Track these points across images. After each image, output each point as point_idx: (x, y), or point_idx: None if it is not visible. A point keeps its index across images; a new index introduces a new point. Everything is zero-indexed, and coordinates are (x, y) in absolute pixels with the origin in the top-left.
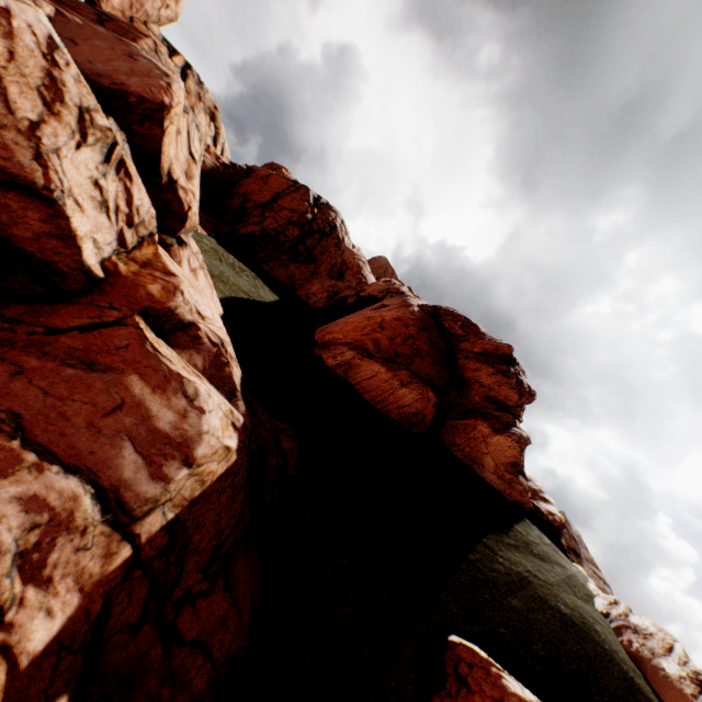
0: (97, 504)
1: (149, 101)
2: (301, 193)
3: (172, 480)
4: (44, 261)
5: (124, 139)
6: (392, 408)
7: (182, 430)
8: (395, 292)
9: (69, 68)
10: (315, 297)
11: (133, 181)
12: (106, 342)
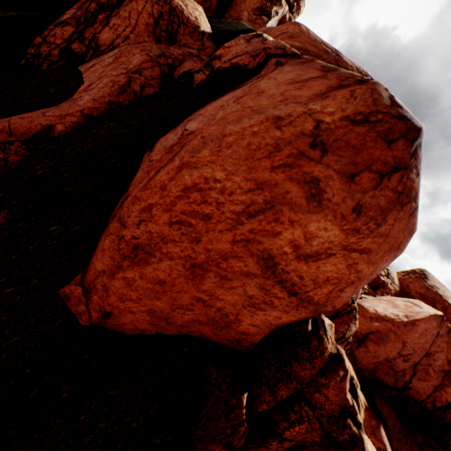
0: None
1: None
2: None
3: None
4: None
5: None
6: None
7: None
8: None
9: None
10: None
11: None
12: None
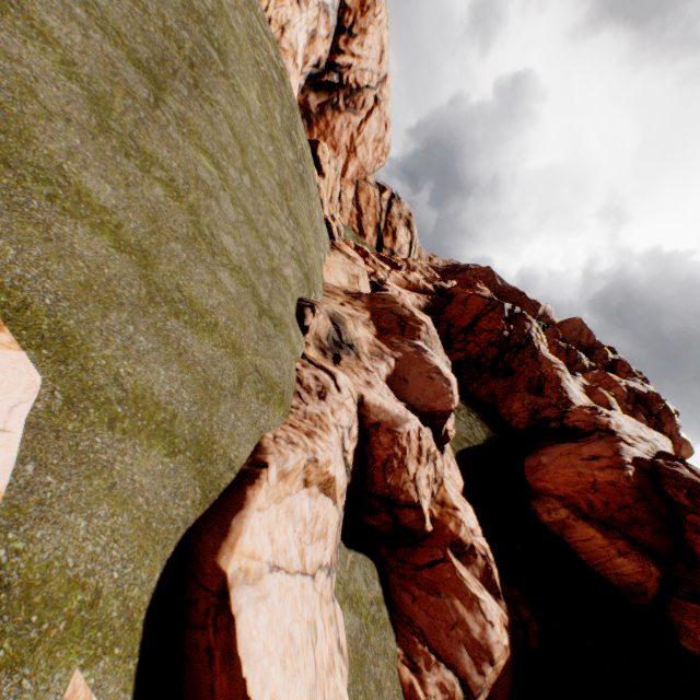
0: (460, 687)
1: (444, 411)
2: (496, 311)
3: (486, 674)
4: (411, 528)
5: (430, 431)
6: (608, 573)
7: (485, 639)
8: (603, 429)
9: (423, 434)
10: (516, 417)
11: (436, 458)
12: (440, 574)
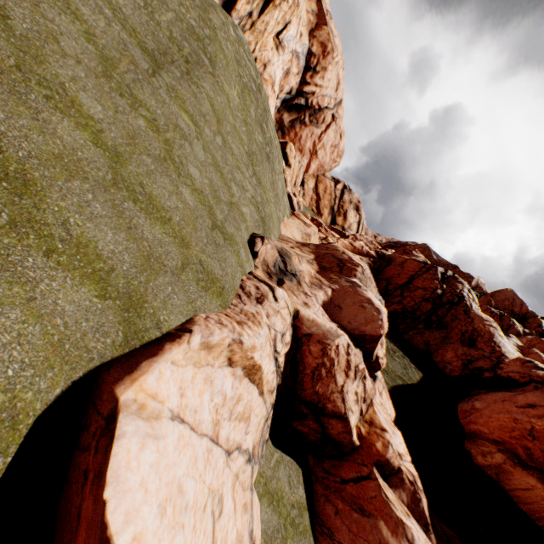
0: None
1: (374, 335)
2: (430, 273)
3: None
4: (338, 440)
5: (360, 353)
6: None
7: None
8: (539, 381)
9: (352, 351)
10: (449, 365)
11: (366, 378)
12: (365, 491)
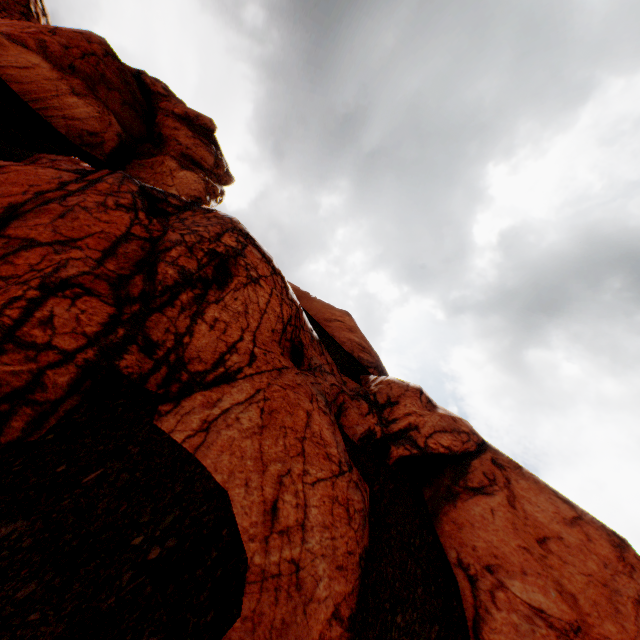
0: None
1: None
2: None
3: None
4: None
5: None
6: (57, 116)
7: None
8: None
9: None
10: None
11: None
12: None
